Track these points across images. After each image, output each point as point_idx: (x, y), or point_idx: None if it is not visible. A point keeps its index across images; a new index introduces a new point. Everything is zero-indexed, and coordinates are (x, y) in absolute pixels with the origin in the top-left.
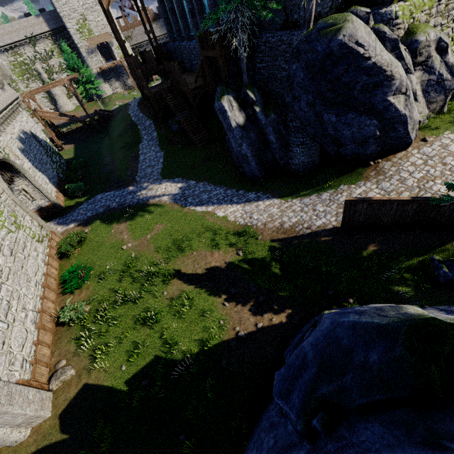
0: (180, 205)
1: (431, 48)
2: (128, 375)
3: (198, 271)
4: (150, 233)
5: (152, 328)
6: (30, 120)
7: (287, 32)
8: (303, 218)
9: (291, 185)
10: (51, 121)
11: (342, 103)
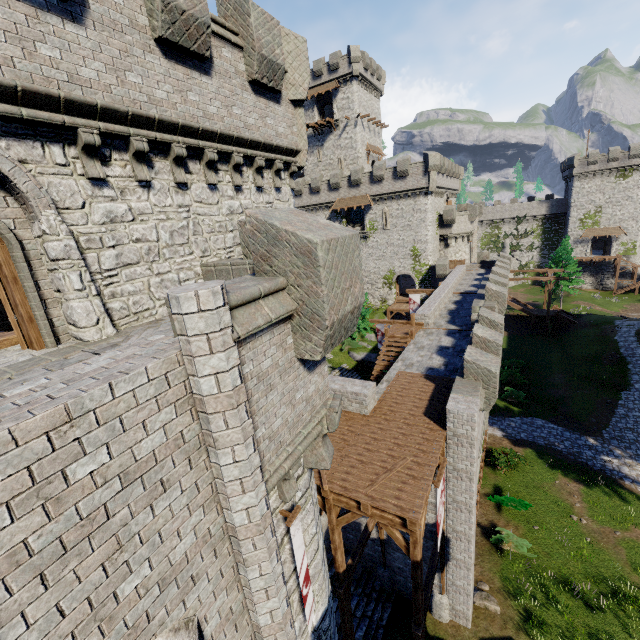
0: None
1: None
2: None
3: None
4: (620, 529)
5: None
6: None
7: None
8: None
9: None
10: None
11: None
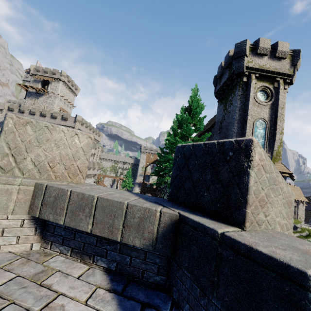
0: None
1: None
2: None
3: None
4: None
5: None
6: (92, 182)
7: None
8: None
9: None
10: None
11: None
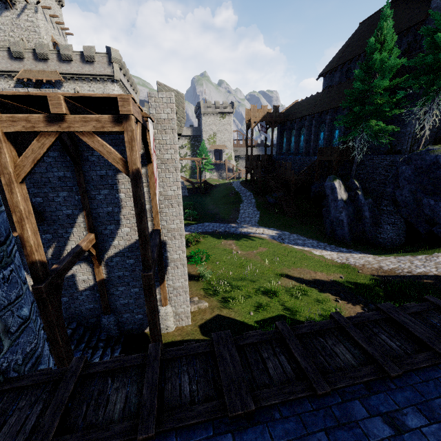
0: (279, 241)
1: None
2: (257, 318)
3: (304, 278)
4: (255, 250)
5: (272, 298)
6: None
7: (390, 155)
8: (402, 266)
9: (380, 250)
10: None
11: (440, 193)
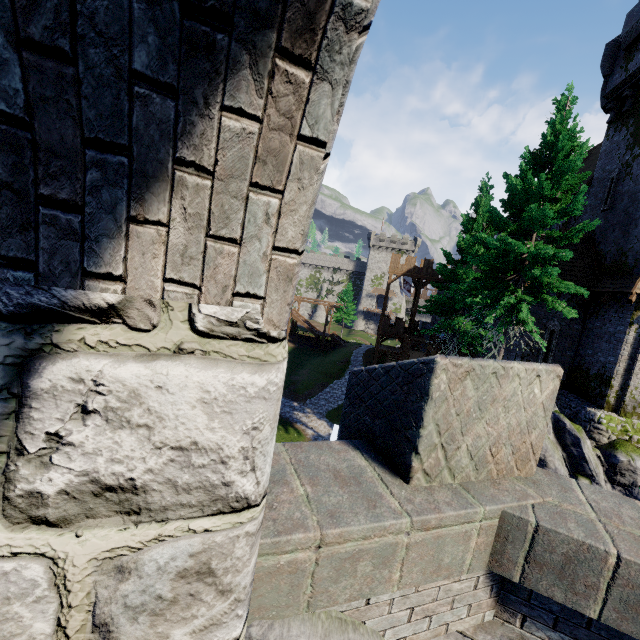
0: None
1: (638, 477)
2: None
3: None
4: None
5: None
6: None
7: None
8: None
9: None
10: (297, 321)
11: None
